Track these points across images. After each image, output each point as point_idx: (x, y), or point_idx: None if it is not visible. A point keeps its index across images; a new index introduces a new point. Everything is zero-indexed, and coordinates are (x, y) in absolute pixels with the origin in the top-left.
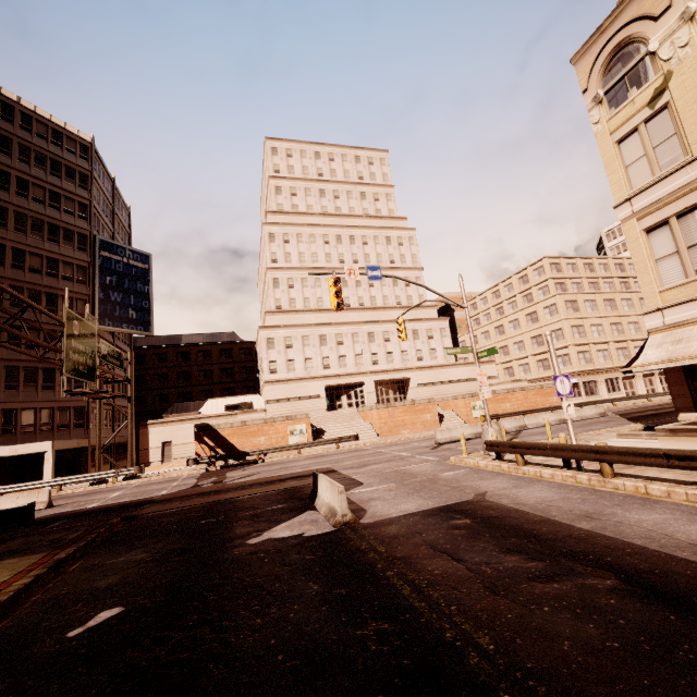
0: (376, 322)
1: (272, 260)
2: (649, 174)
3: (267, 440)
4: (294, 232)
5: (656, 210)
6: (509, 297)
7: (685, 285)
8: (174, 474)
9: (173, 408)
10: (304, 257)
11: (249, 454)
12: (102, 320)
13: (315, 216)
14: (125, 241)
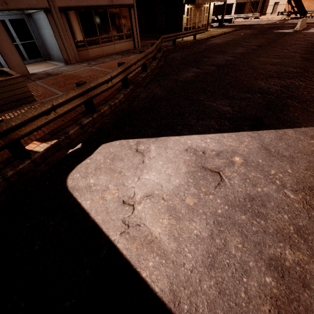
0: None
1: None
2: None
3: None
4: None
5: None
6: None
7: None
8: (271, 19)
9: None
10: None
11: (307, 12)
12: None
13: None
14: None
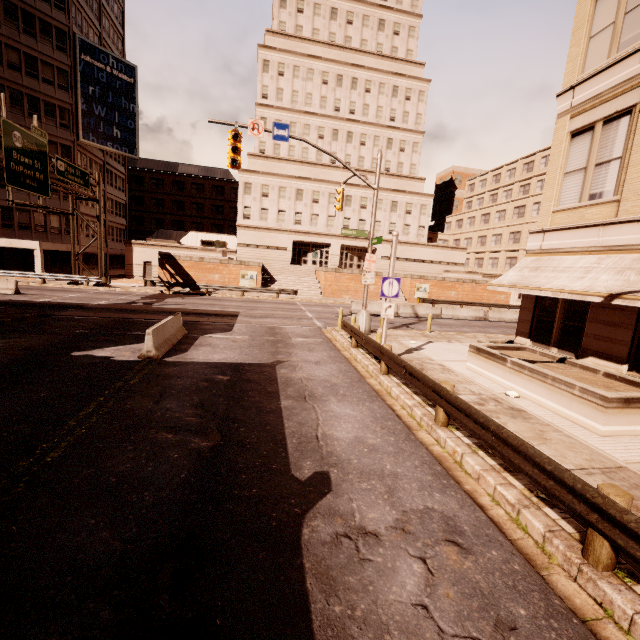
0: (356, 186)
1: (263, 95)
2: (606, 54)
3: (220, 278)
4: (291, 63)
5: (590, 108)
6: (507, 184)
7: (575, 210)
8: (134, 289)
9: (158, 234)
10: (297, 97)
11: (199, 287)
12: (87, 135)
13: (319, 45)
14: (118, 45)
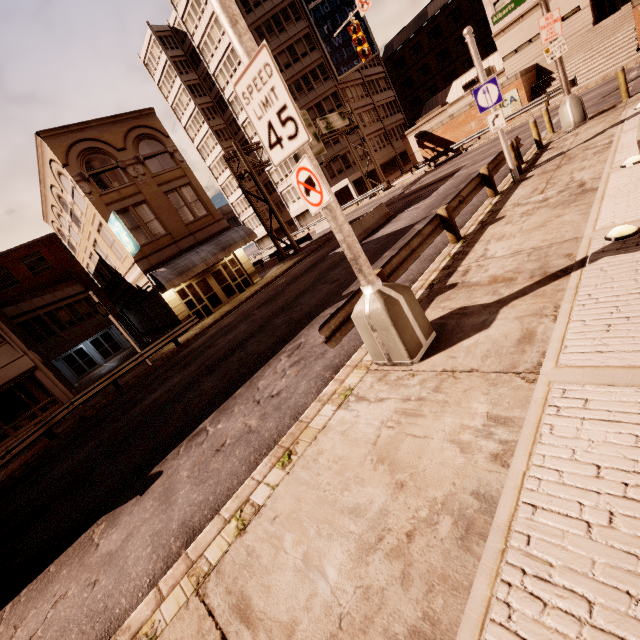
0: None
1: None
2: None
3: (477, 124)
4: None
5: None
6: None
7: None
8: (406, 181)
9: (425, 109)
10: None
11: (453, 149)
12: (339, 71)
13: None
14: None
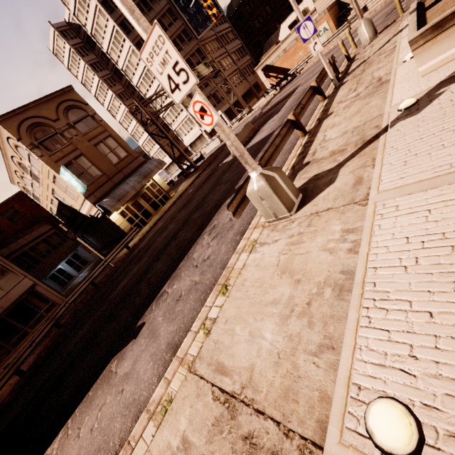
0: None
1: None
2: None
3: (303, 52)
4: None
5: None
6: None
7: None
8: (262, 104)
9: (265, 48)
10: None
11: (290, 74)
12: (198, 32)
13: None
14: None
